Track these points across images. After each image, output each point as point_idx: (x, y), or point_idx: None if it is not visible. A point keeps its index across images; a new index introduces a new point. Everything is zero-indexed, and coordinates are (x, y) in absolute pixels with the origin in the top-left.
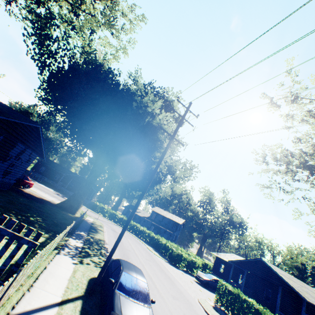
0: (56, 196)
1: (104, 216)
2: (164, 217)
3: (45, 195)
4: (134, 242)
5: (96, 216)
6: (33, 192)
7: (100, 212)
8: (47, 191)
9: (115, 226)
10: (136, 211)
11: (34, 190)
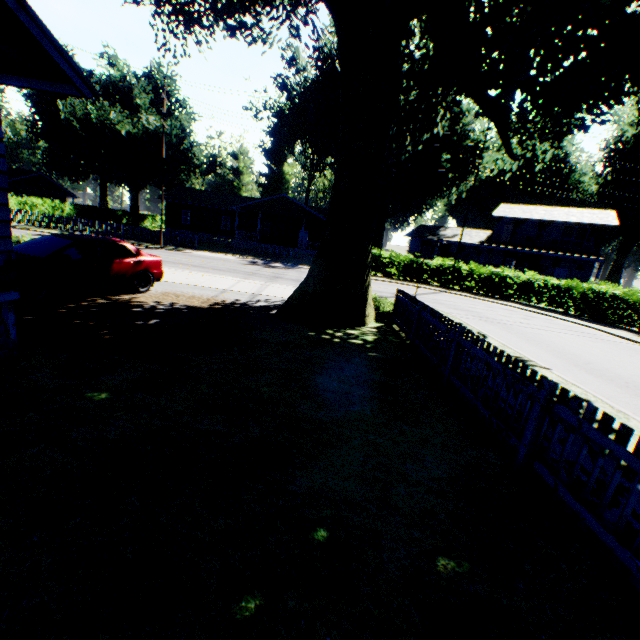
0: (253, 272)
1: (387, 277)
2: (543, 226)
3: (221, 283)
4: (593, 342)
5: (383, 288)
6: (180, 289)
7: (373, 270)
8: (222, 267)
9: (447, 296)
10: (445, 238)
11: (183, 281)
